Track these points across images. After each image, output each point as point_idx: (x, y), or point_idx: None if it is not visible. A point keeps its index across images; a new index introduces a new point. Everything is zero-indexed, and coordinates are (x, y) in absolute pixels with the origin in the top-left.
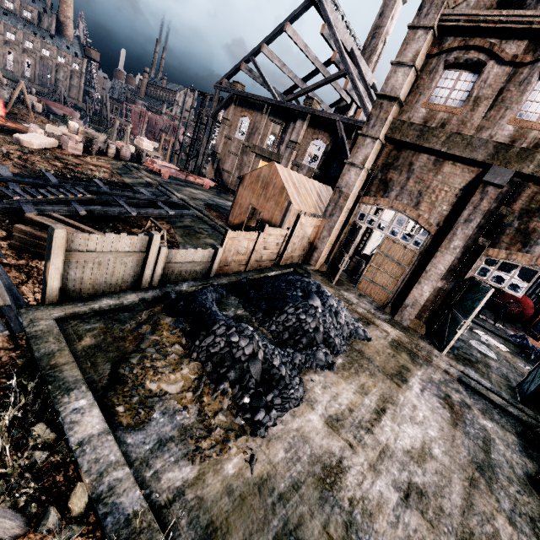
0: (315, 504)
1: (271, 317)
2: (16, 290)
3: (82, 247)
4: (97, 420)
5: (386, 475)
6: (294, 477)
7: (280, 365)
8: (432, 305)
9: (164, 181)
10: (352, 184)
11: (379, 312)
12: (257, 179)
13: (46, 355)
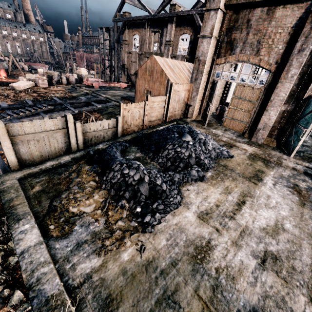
0: (189, 275)
1: (158, 154)
2: (7, 167)
3: (21, 132)
4: (35, 236)
5: (246, 248)
6: (173, 257)
7: (161, 183)
8: (279, 124)
9: (96, 90)
10: (206, 52)
11: (239, 138)
12: (145, 70)
13: (8, 201)
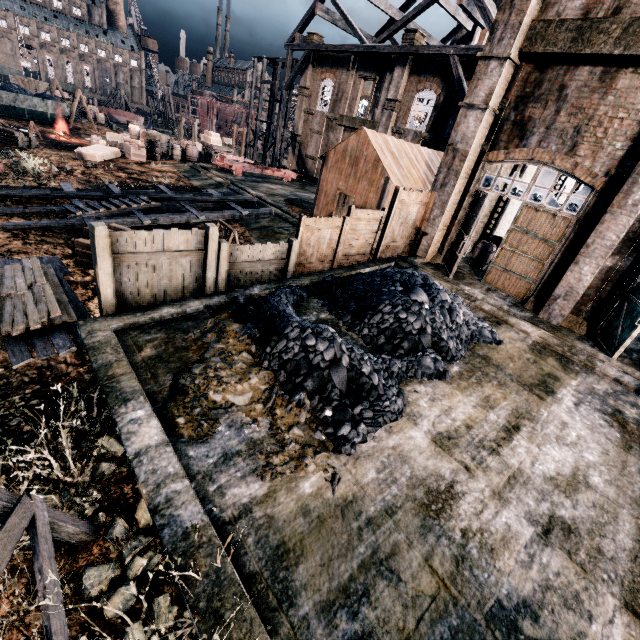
0: (415, 533)
1: (362, 319)
2: (82, 307)
3: (130, 248)
4: (155, 431)
5: (517, 505)
6: (388, 500)
7: (371, 373)
8: (597, 293)
9: (237, 179)
10: (471, 135)
11: (515, 309)
12: (344, 154)
13: (104, 366)
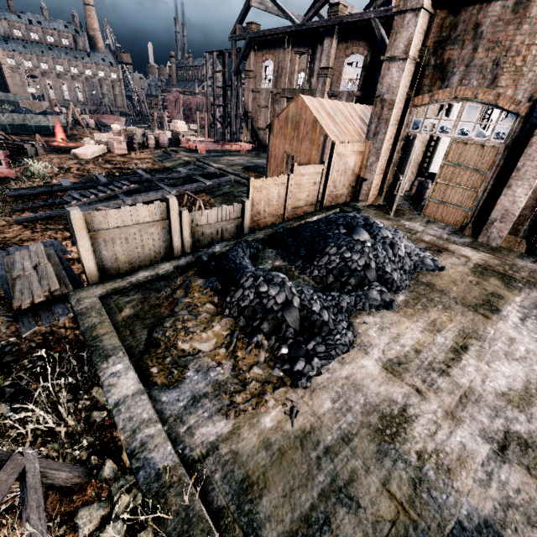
0: (372, 459)
1: (311, 263)
2: (78, 279)
3: (104, 225)
4: (132, 382)
5: (471, 423)
6: (344, 428)
7: (321, 310)
8: (532, 212)
9: (202, 156)
10: (395, 85)
11: (455, 237)
12: (286, 121)
13: (89, 328)
